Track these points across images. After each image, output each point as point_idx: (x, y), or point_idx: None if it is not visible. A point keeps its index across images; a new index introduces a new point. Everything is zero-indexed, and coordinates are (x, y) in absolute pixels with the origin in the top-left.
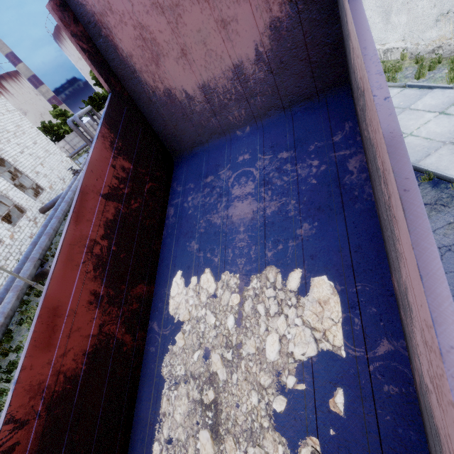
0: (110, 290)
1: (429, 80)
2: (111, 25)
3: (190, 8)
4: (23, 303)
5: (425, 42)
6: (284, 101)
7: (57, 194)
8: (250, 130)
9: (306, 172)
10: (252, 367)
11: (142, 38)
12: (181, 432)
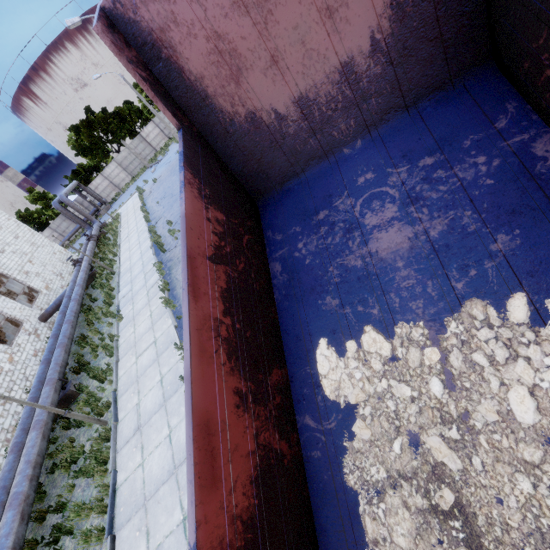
0: (250, 384)
1: None
2: (174, 43)
3: None
4: (48, 442)
5: None
6: (406, 97)
7: (56, 294)
8: (362, 145)
9: (471, 173)
10: (502, 441)
11: (217, 52)
12: None
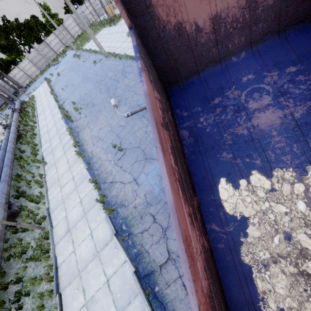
0: (191, 208)
1: None
2: None
3: None
4: None
5: None
6: (281, 25)
7: None
8: (245, 55)
9: None
10: None
11: None
12: (291, 301)
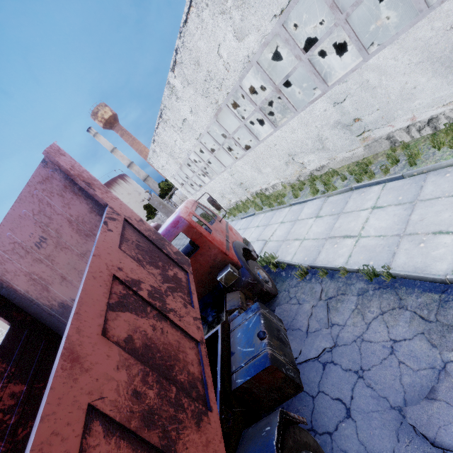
0: None
1: (303, 196)
2: (9, 279)
3: (58, 254)
4: None
5: (289, 176)
6: None
7: None
8: None
9: None
10: None
11: (32, 279)
12: None
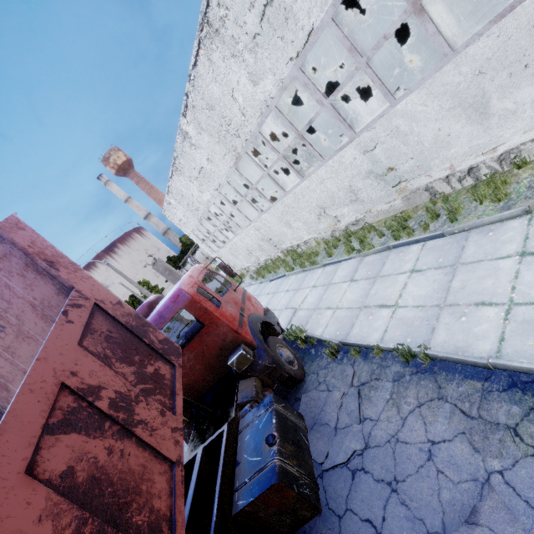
0: None
1: (338, 255)
2: None
3: (20, 345)
4: None
5: (323, 231)
6: None
7: None
8: None
9: None
10: None
11: None
12: None
